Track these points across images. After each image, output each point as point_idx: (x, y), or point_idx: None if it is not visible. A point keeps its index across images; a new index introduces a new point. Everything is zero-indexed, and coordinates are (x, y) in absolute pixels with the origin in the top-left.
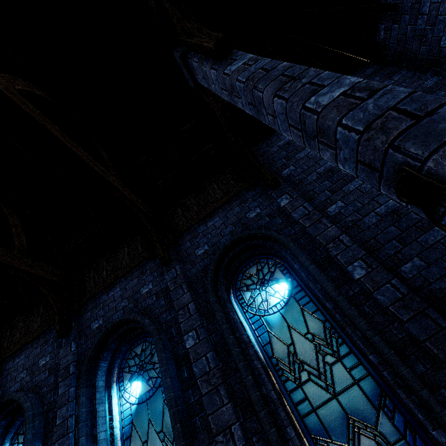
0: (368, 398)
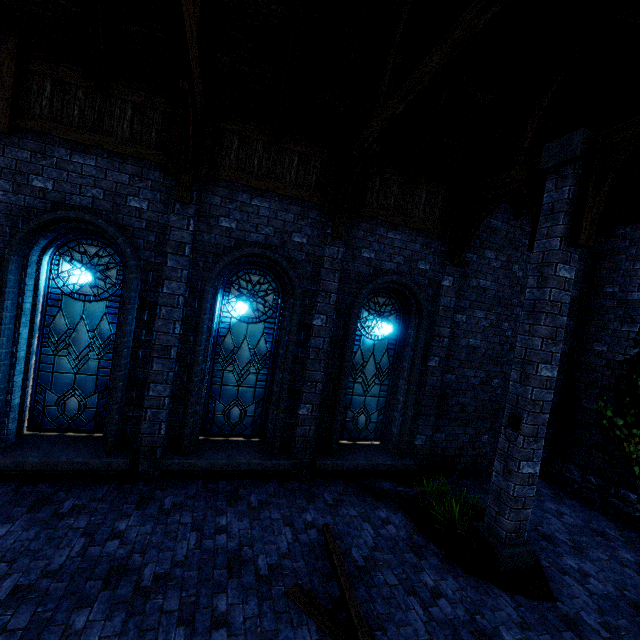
0: (378, 404)
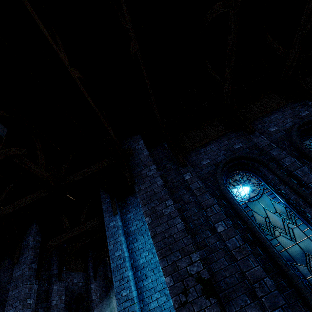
0: None
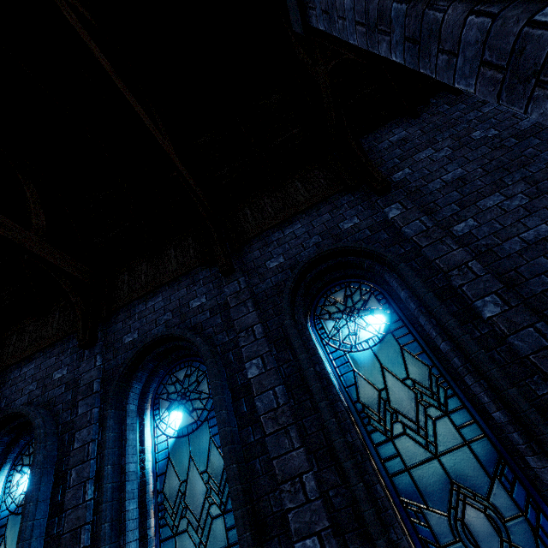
0: (480, 463)
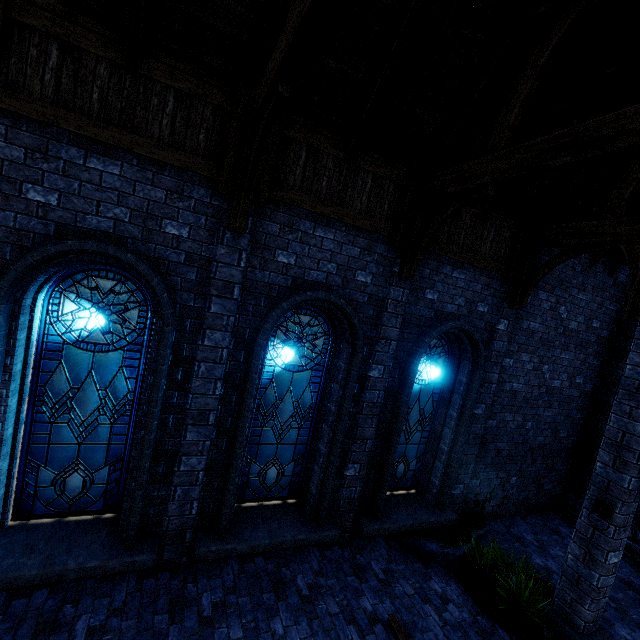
0: (417, 452)
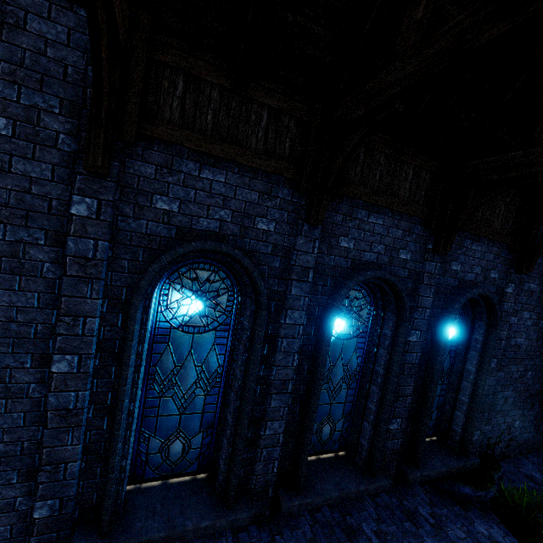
0: (438, 403)
